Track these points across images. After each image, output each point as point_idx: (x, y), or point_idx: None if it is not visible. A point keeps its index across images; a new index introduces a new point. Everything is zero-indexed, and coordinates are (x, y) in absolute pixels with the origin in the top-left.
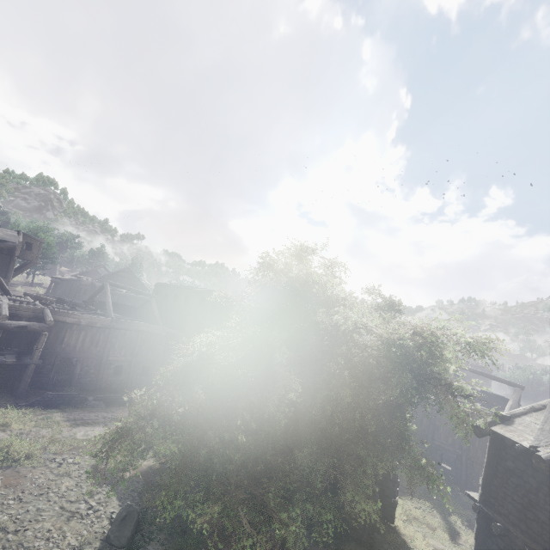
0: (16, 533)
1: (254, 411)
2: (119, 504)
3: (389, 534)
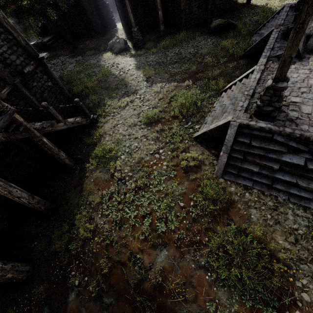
0: None
1: None
2: None
3: (111, 29)
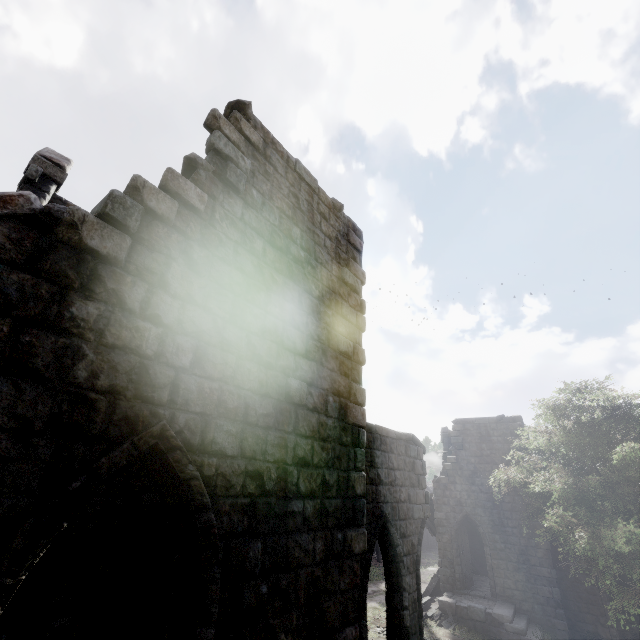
0: None
1: (634, 512)
2: None
3: None
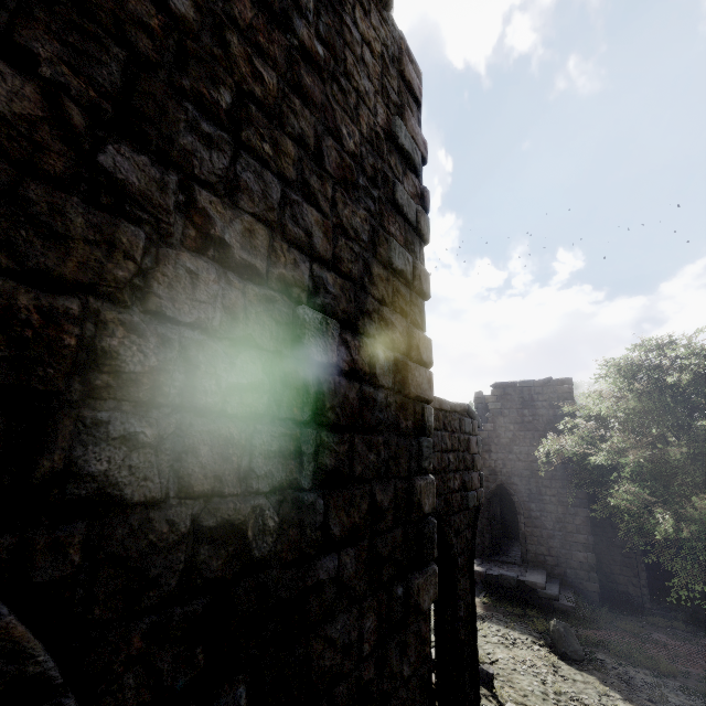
0: (495, 663)
1: None
2: (518, 633)
3: None
